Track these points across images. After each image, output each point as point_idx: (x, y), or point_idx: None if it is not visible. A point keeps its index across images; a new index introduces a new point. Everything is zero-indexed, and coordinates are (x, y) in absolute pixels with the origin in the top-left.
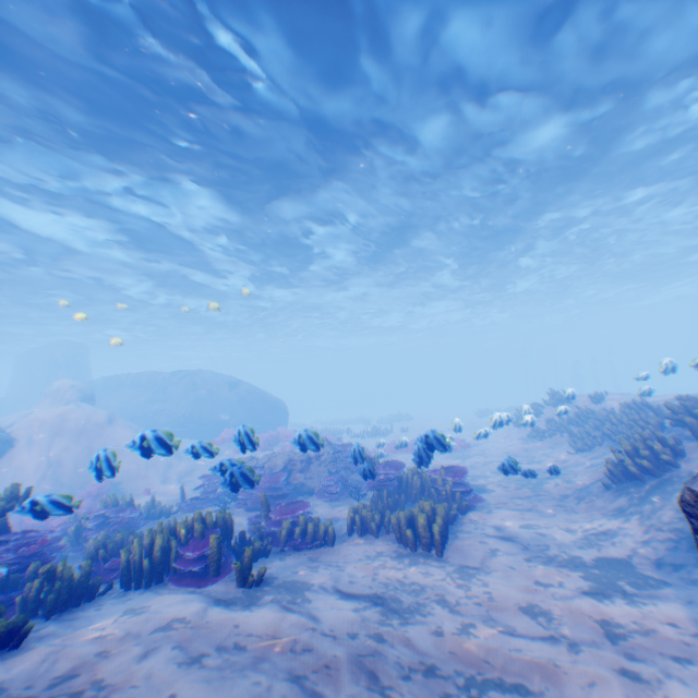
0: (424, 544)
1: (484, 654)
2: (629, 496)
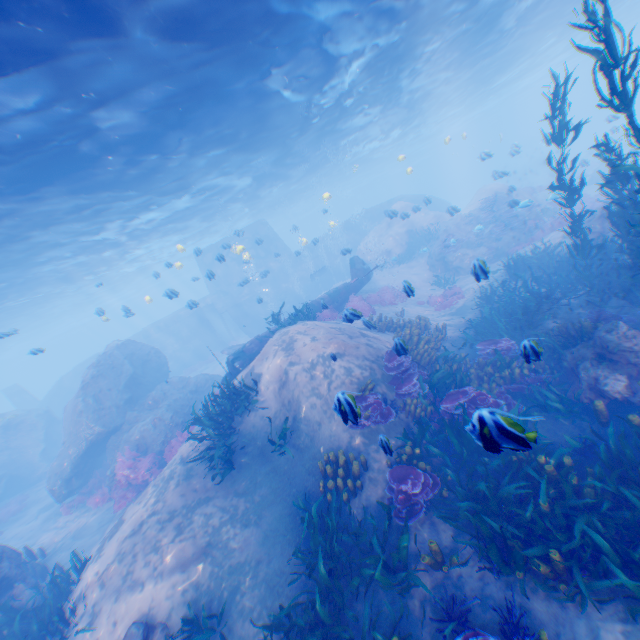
0: None
1: None
2: None
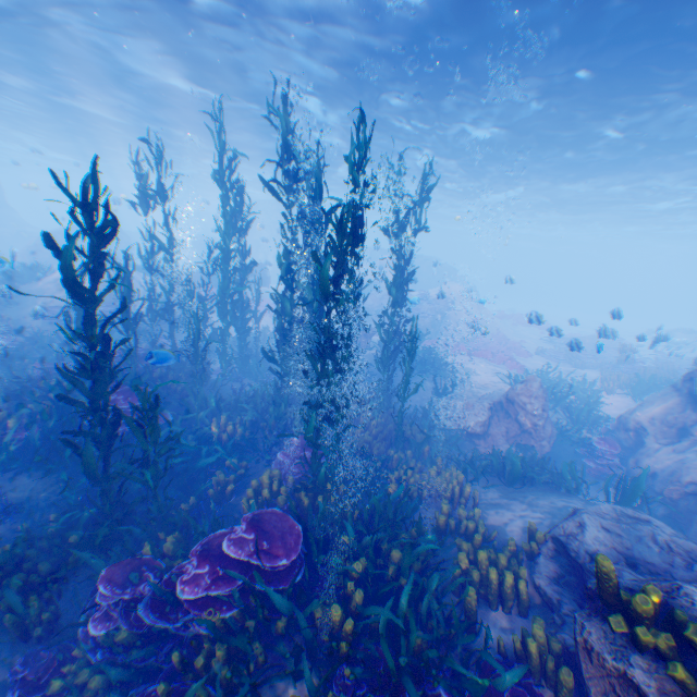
0: None
1: None
2: None
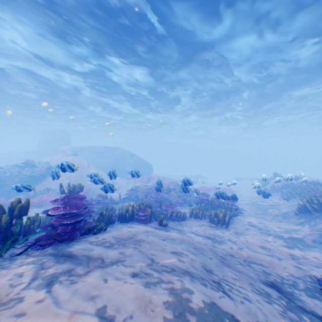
0: (221, 224)
1: (248, 255)
2: (305, 217)
